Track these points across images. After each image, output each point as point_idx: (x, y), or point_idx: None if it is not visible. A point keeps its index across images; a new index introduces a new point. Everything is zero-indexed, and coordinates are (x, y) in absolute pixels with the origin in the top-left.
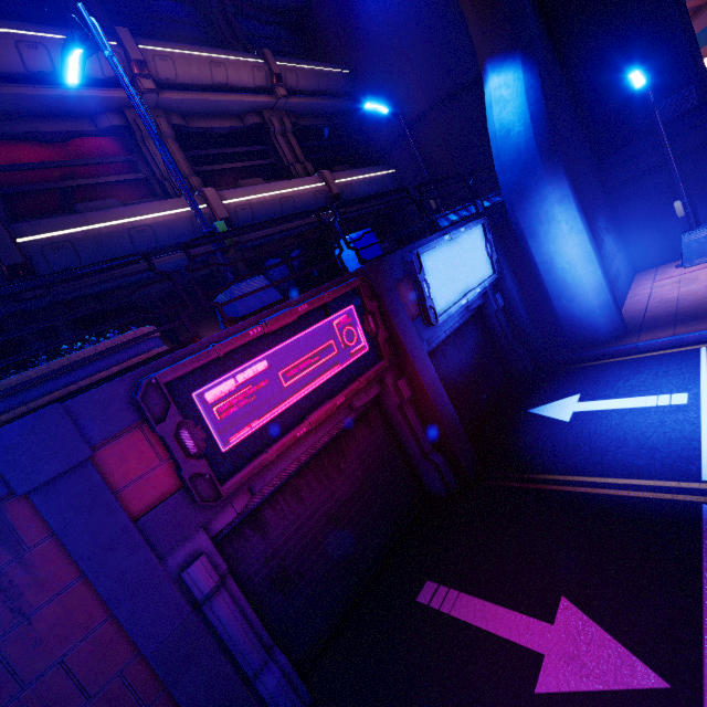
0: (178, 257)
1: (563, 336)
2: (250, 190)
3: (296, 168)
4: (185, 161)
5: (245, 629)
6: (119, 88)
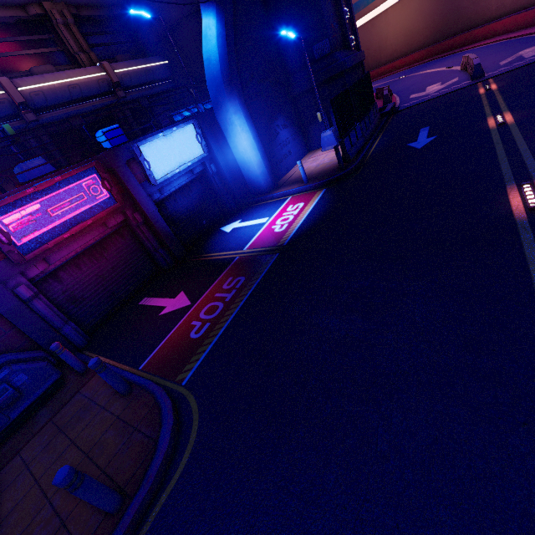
0: None
1: (250, 189)
2: (40, 79)
3: (81, 57)
4: None
5: (52, 313)
6: None
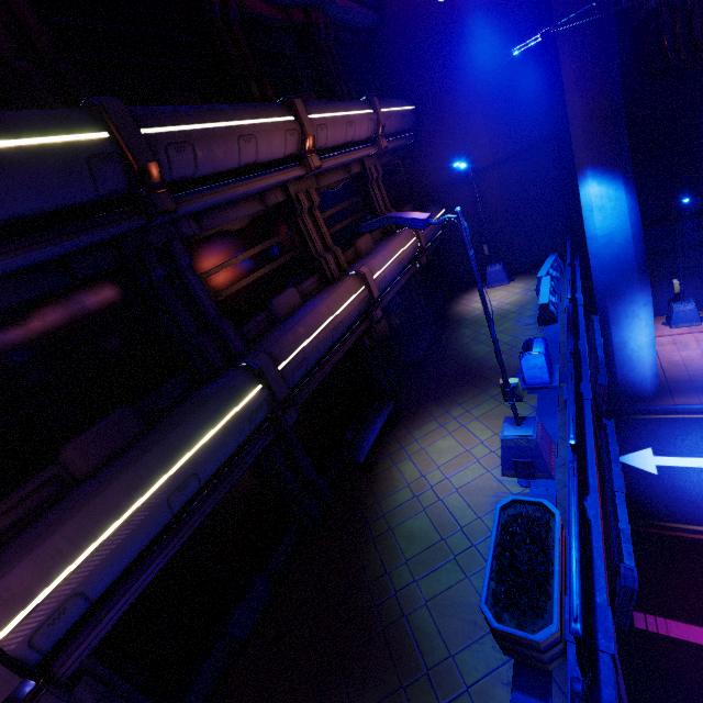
0: (350, 343)
1: (615, 390)
2: (382, 260)
3: None
4: (327, 231)
5: None
6: (294, 167)
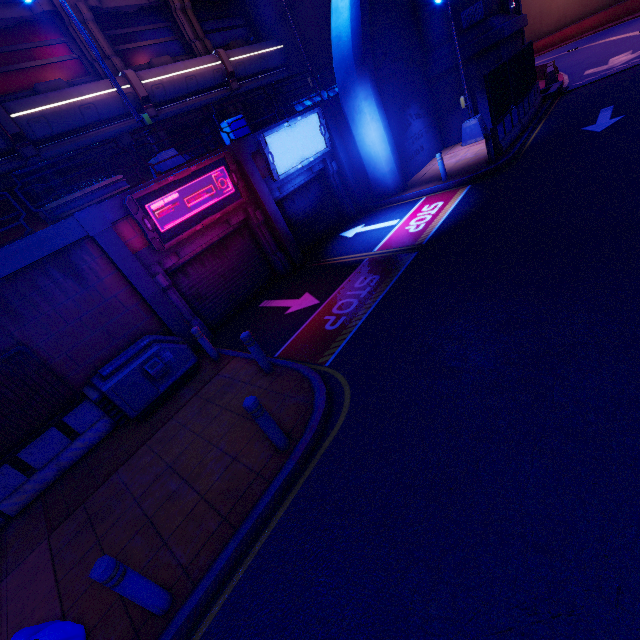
0: (116, 128)
1: (374, 191)
2: (161, 71)
3: (197, 46)
4: (106, 43)
5: (182, 306)
6: None
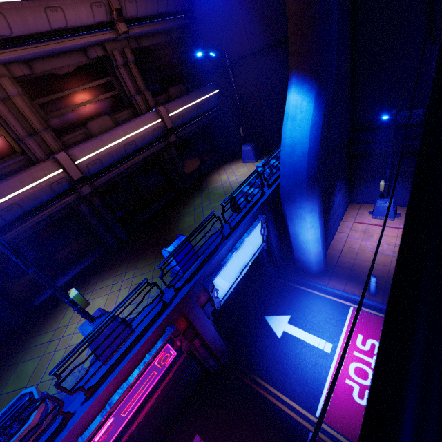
0: (44, 215)
1: (295, 264)
2: (98, 144)
3: (137, 101)
4: (36, 117)
5: None
6: None
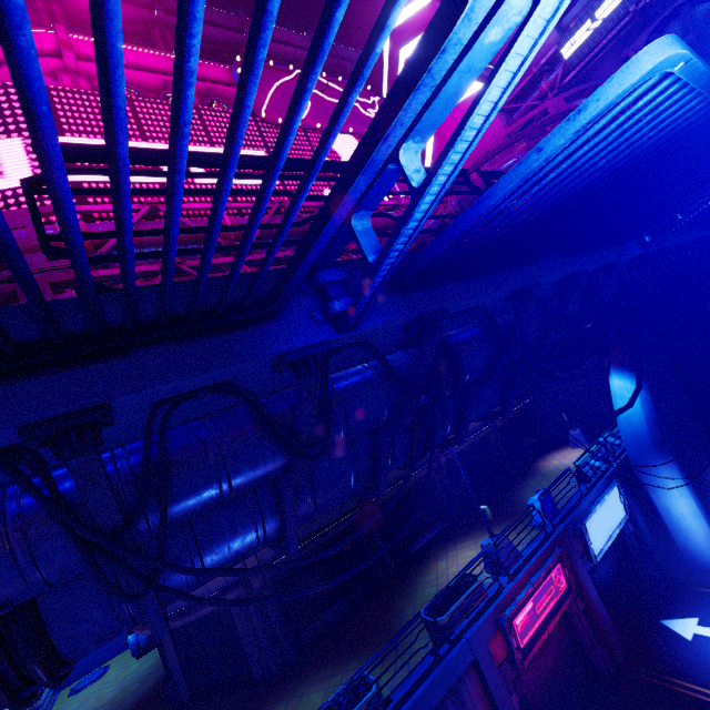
0: (419, 476)
1: (683, 559)
2: None
3: None
4: None
5: None
6: None
